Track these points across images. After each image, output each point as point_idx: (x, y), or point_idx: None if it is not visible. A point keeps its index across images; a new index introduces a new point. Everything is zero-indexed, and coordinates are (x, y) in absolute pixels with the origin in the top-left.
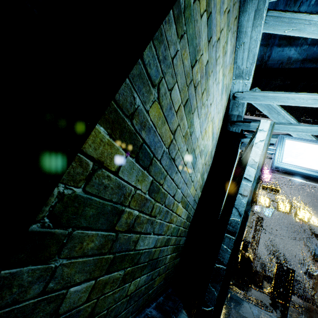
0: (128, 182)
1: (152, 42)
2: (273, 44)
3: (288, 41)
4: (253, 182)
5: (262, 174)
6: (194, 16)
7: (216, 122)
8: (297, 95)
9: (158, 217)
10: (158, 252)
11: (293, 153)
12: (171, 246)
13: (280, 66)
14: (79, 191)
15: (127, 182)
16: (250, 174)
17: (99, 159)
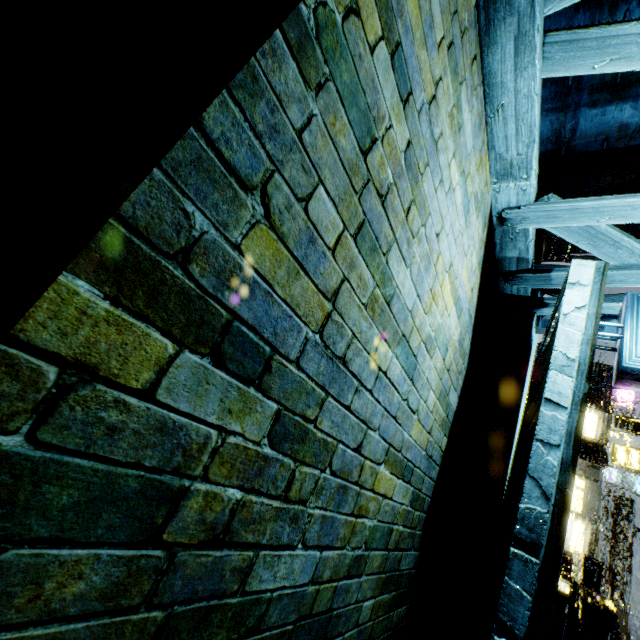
0: (196, 416)
1: (229, 93)
2: (578, 104)
3: (614, 93)
4: (571, 409)
5: (609, 390)
6: (351, 47)
7: (463, 275)
8: None
9: (315, 504)
10: (328, 595)
11: None
12: (371, 575)
13: (604, 147)
14: (12, 441)
15: (191, 416)
16: (561, 389)
17: (81, 358)
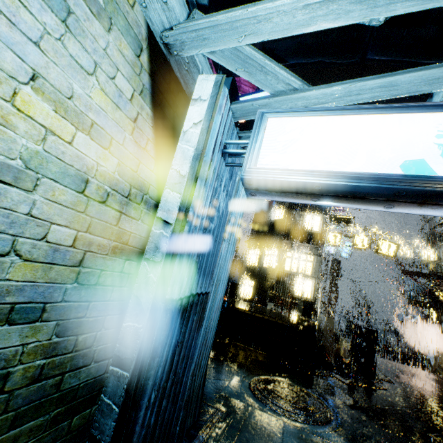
0: None
1: None
2: None
3: None
4: (175, 225)
5: None
6: None
7: (97, 98)
8: (270, 4)
9: None
10: None
11: (279, 144)
12: None
13: None
14: None
15: None
16: (170, 207)
17: None
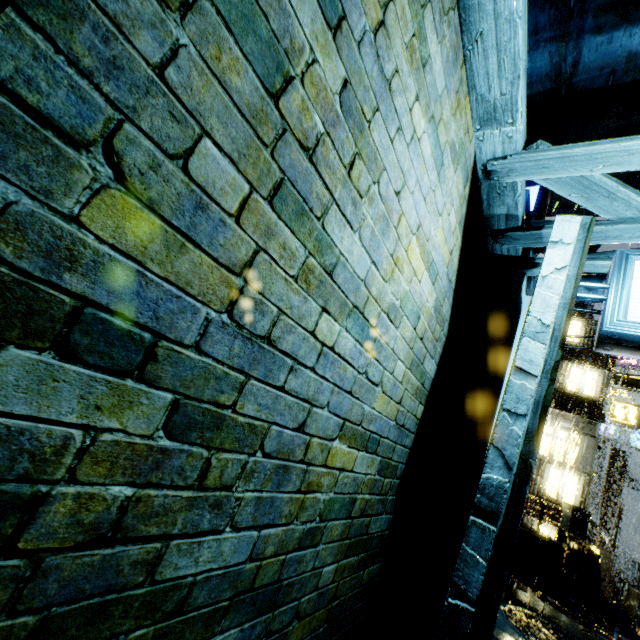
0: (44, 418)
1: (19, 13)
2: (581, 30)
3: (622, 14)
4: (541, 377)
5: None
6: None
7: (438, 236)
8: None
9: (245, 487)
10: (274, 568)
11: None
12: (330, 543)
13: (610, 82)
14: None
15: (35, 419)
16: (532, 357)
17: None
